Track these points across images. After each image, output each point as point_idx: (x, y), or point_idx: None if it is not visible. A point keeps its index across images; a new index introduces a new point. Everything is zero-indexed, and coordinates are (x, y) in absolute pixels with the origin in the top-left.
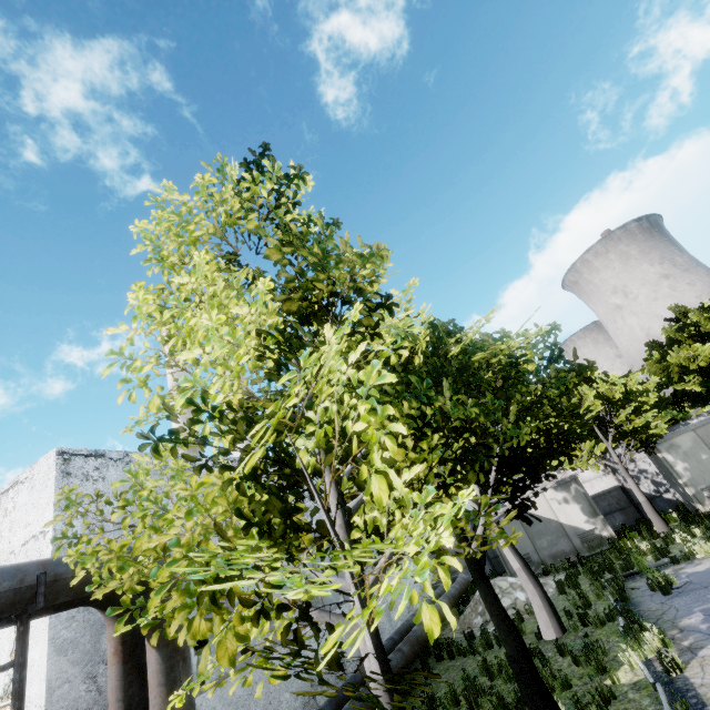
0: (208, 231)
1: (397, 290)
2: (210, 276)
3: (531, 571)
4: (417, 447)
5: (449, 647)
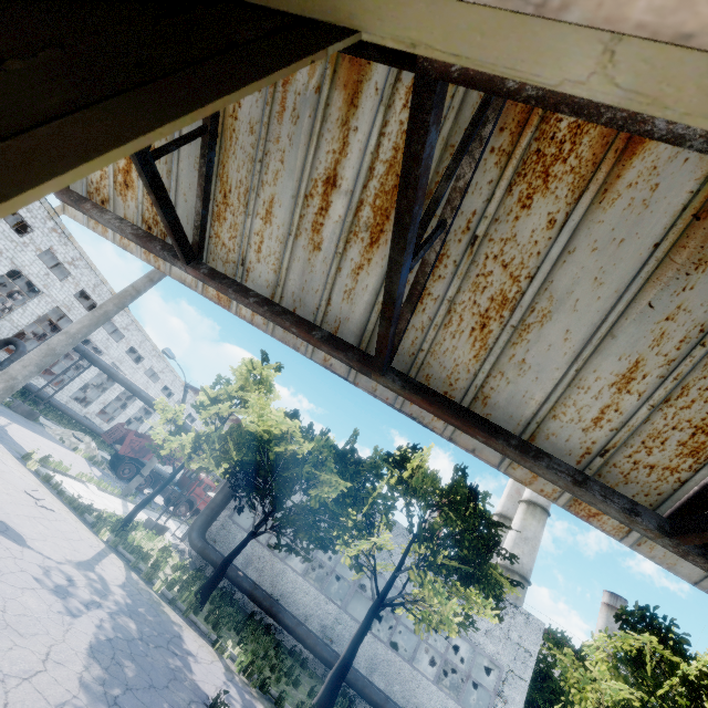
0: (240, 377)
1: (251, 399)
2: (210, 390)
3: (341, 664)
4: (240, 457)
5: (342, 702)
